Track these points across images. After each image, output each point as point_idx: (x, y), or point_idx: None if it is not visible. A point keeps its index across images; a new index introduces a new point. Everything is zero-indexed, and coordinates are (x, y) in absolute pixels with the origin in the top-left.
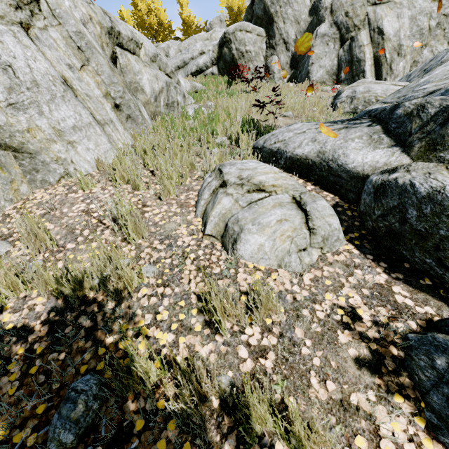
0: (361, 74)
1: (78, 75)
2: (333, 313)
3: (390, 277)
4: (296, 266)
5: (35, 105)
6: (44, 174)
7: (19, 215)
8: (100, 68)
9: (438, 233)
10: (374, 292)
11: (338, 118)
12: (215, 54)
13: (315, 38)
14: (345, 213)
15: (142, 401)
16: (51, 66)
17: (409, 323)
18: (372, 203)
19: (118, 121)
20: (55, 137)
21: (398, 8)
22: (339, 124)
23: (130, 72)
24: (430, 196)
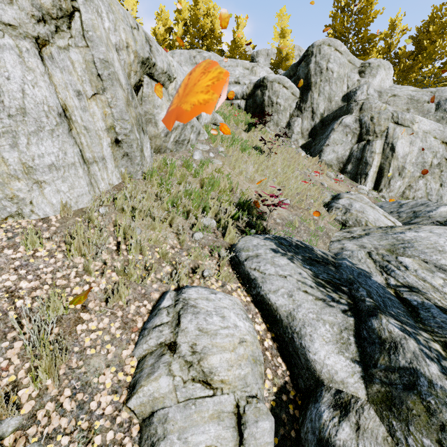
0: (364, 175)
1: (85, 103)
2: None
3: None
4: None
5: (10, 135)
6: None
7: None
8: (115, 101)
9: None
10: None
11: (328, 227)
12: (248, 90)
13: (338, 125)
14: (287, 408)
15: None
16: (53, 93)
17: None
18: None
19: (111, 157)
20: (21, 174)
21: (413, 135)
22: (319, 290)
23: (150, 103)
24: None
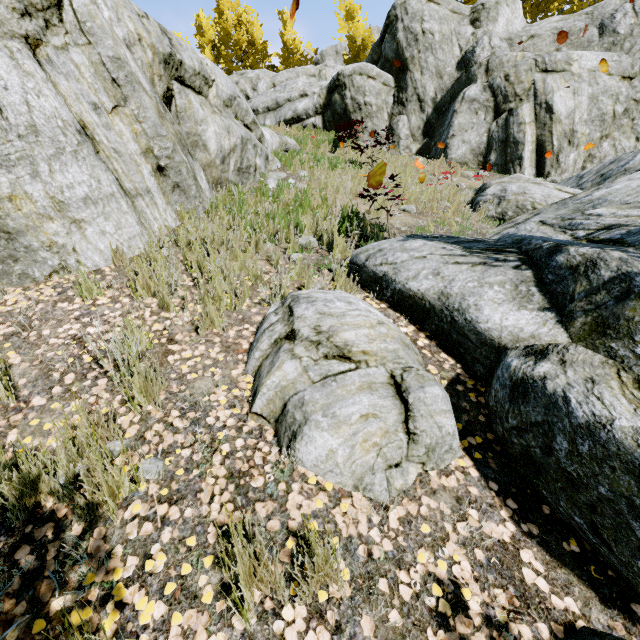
0: (517, 160)
1: (106, 120)
2: (425, 592)
3: (519, 530)
4: (381, 493)
5: (27, 162)
6: (26, 265)
7: None
8: (143, 112)
9: (597, 488)
10: (492, 558)
11: (478, 225)
12: (321, 100)
13: (461, 103)
14: (467, 397)
15: None
16: (64, 106)
17: (539, 626)
18: (506, 402)
19: (159, 190)
20: (53, 212)
21: (575, 81)
22: (474, 256)
23: (190, 119)
24: (590, 428)
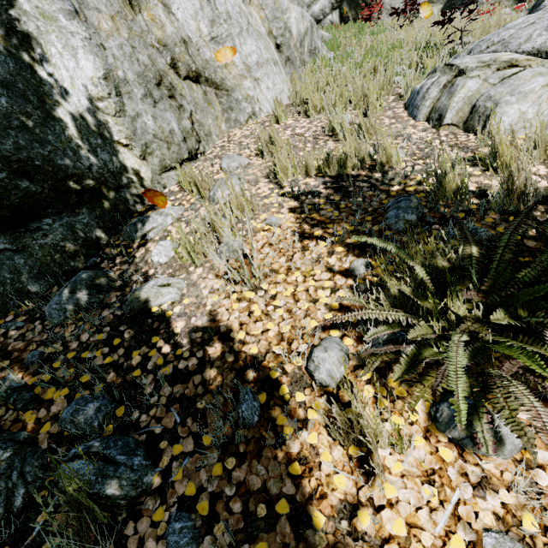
0: None
1: (248, 10)
2: None
3: None
4: None
5: (230, 38)
6: (236, 113)
7: (233, 144)
8: (264, 1)
9: None
10: None
11: None
12: None
13: None
14: None
15: (453, 208)
16: None
17: None
18: None
19: (280, 63)
20: (246, 73)
21: None
22: None
23: (278, 11)
24: None
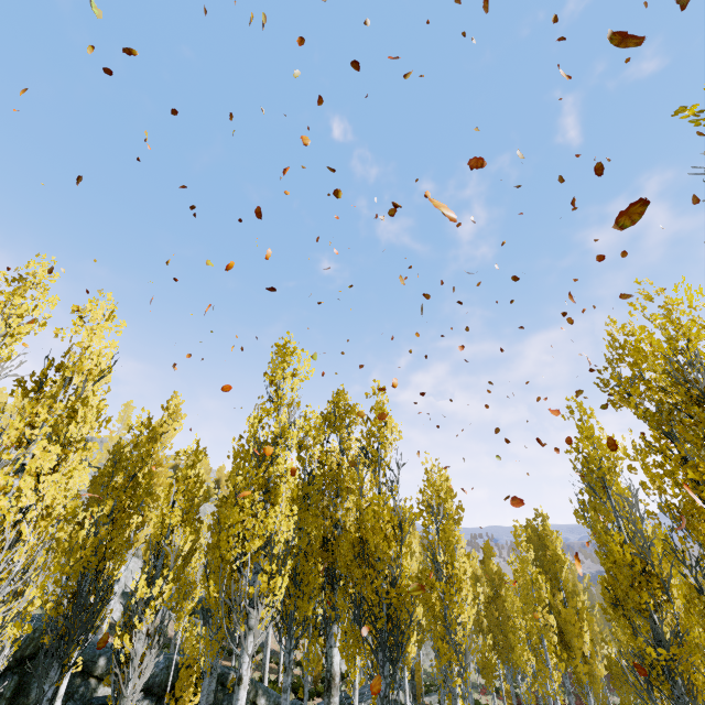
0: None
1: None
2: None
3: None
4: None
5: None
6: None
7: None
8: None
9: None
10: None
11: None
12: None
13: None
14: None
15: None
16: None
17: None
18: None
19: None
20: None
21: None
22: None
23: None
24: None
